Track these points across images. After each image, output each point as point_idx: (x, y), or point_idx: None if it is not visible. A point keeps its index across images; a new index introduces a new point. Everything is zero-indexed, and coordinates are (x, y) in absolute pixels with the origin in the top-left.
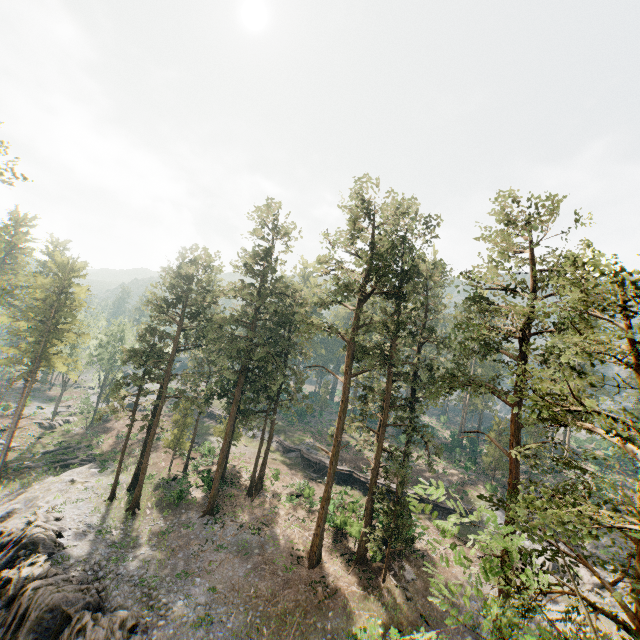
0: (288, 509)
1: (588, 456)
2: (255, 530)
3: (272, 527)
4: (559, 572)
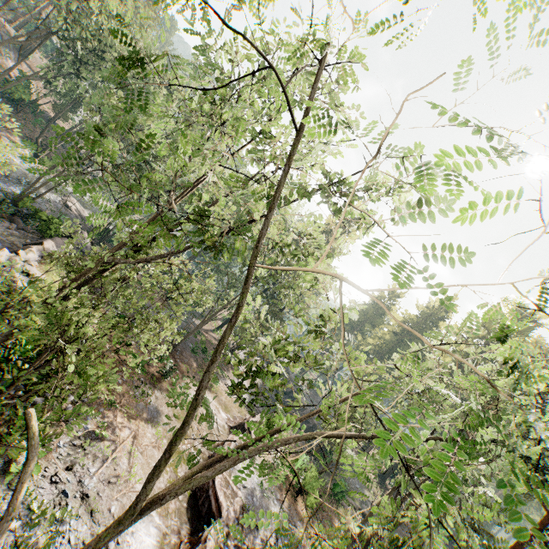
0: None
1: None
2: None
3: None
4: None
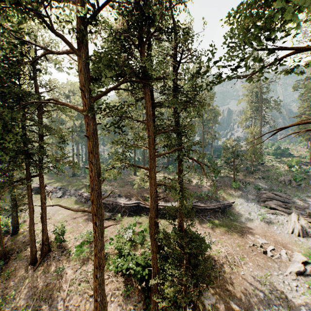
0: (77, 264)
1: (269, 152)
2: None
3: (53, 299)
4: (307, 235)
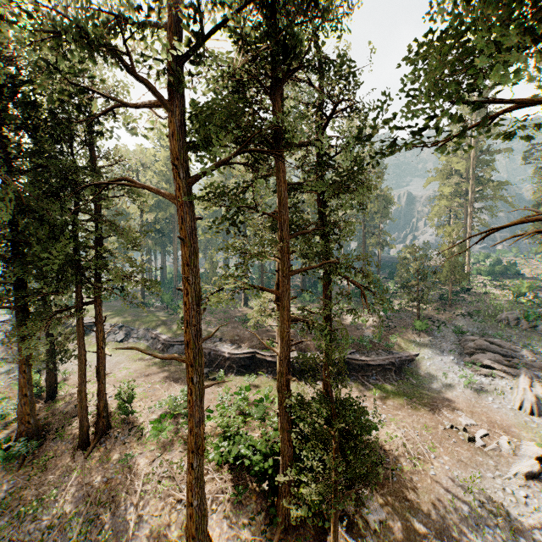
0: (154, 450)
1: (480, 269)
2: (78, 529)
3: (118, 504)
4: None
